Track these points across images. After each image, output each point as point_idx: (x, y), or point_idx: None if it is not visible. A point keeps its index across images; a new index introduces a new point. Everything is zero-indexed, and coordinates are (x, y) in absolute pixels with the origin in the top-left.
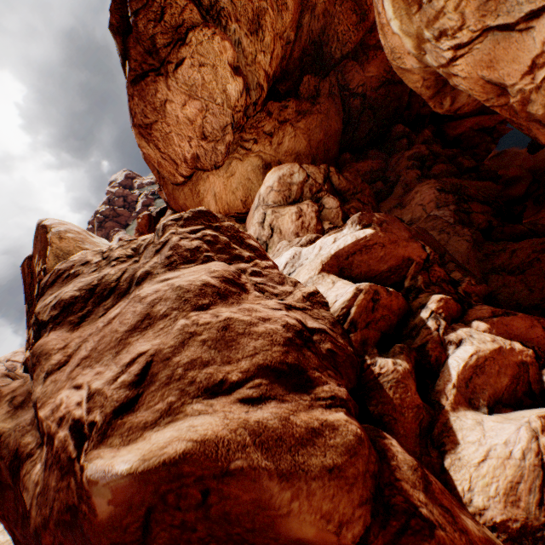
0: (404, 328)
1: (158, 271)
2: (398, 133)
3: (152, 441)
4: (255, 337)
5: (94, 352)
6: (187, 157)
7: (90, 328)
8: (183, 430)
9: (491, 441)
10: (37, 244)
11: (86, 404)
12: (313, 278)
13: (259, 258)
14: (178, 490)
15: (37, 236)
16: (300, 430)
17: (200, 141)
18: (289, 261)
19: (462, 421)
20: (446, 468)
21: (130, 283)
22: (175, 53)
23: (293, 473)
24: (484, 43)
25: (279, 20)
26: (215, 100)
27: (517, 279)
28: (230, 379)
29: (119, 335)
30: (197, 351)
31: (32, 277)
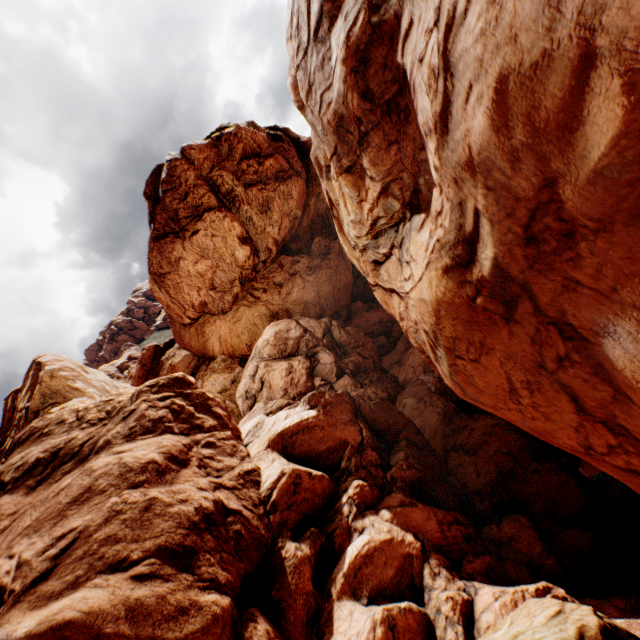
0: (330, 510)
1: (118, 441)
2: None
3: (52, 609)
4: (167, 518)
5: (36, 521)
6: (195, 304)
7: (43, 493)
8: (78, 600)
9: (351, 631)
10: (27, 379)
11: (13, 572)
12: (260, 452)
13: (220, 427)
14: None
15: (30, 371)
16: (170, 607)
17: (209, 291)
18: (252, 429)
19: (342, 610)
20: None
21: (92, 449)
22: (193, 224)
23: None
24: (380, 291)
25: (286, 204)
26: (224, 260)
27: (470, 460)
28: (132, 557)
29: (61, 507)
30: (116, 528)
31: (14, 412)
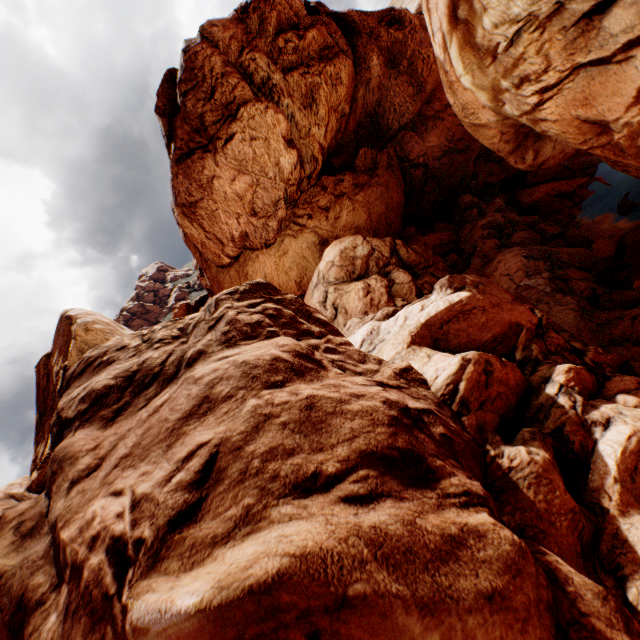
0: (525, 410)
1: (214, 349)
2: (467, 203)
3: (228, 561)
4: (349, 417)
5: (136, 448)
6: (235, 236)
7: (128, 422)
8: (271, 542)
9: None
10: (58, 339)
11: (130, 514)
12: (402, 352)
13: (331, 334)
14: (272, 634)
15: (59, 329)
16: (433, 538)
17: (250, 218)
18: (366, 337)
19: (639, 529)
20: (633, 604)
21: (178, 366)
22: (225, 129)
23: (438, 602)
24: (576, 81)
25: (334, 93)
26: (266, 174)
27: None
28: (325, 471)
29: (170, 425)
30: (277, 436)
31: (48, 379)
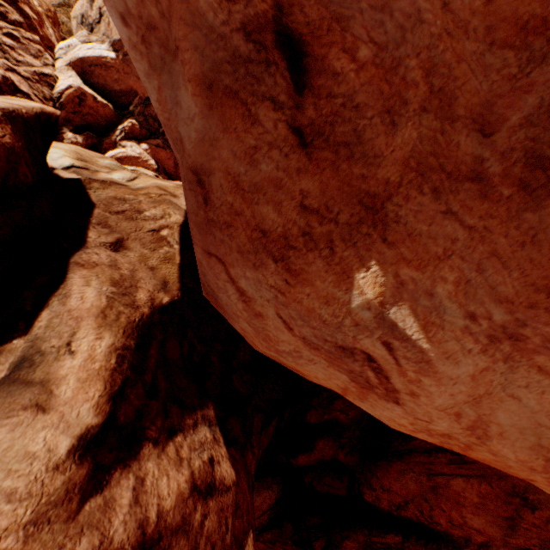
0: (112, 132)
1: None
2: None
3: None
4: None
5: None
6: None
7: None
8: None
9: None
10: None
11: None
12: (63, 68)
13: (27, 28)
14: None
15: None
16: None
17: None
18: (65, 48)
19: None
20: None
21: None
22: None
23: None
24: None
25: None
26: None
27: None
28: None
29: None
30: None
31: None
